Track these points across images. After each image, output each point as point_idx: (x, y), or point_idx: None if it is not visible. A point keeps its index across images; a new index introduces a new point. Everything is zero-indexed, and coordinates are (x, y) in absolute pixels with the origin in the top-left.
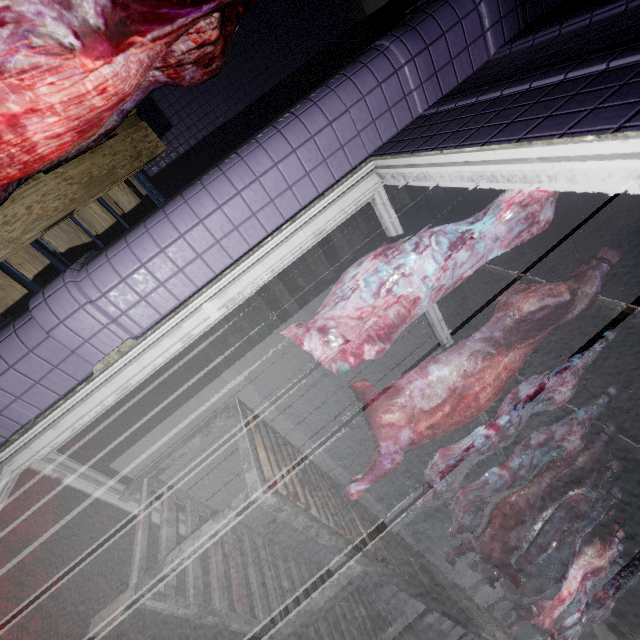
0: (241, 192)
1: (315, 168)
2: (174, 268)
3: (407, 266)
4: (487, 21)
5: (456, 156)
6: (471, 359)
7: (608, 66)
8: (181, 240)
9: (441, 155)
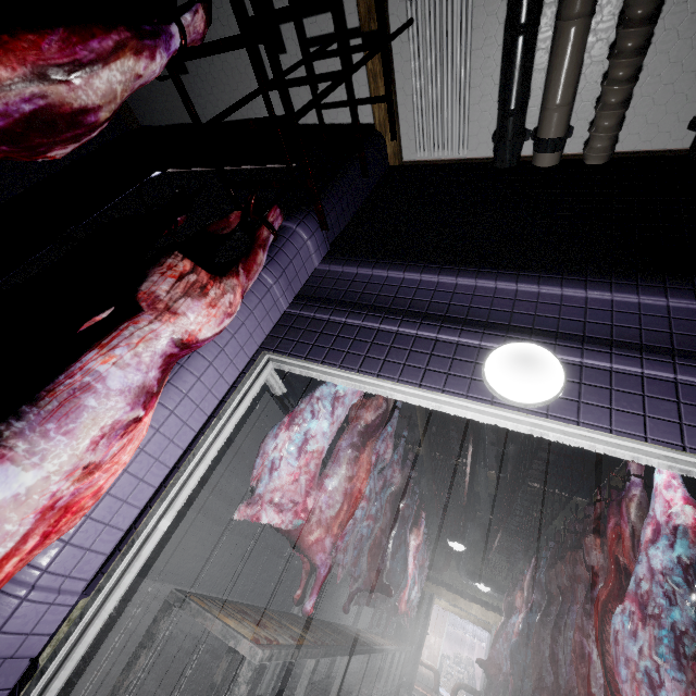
0: (174, 411)
1: (226, 369)
2: (119, 503)
3: (310, 426)
4: (313, 250)
5: (342, 373)
6: (348, 462)
7: (398, 329)
8: (125, 475)
9: (331, 370)
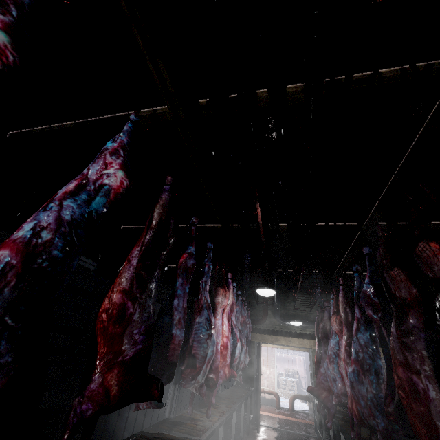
0: None
1: None
2: None
3: None
4: None
5: None
6: None
7: None
8: None
9: None
